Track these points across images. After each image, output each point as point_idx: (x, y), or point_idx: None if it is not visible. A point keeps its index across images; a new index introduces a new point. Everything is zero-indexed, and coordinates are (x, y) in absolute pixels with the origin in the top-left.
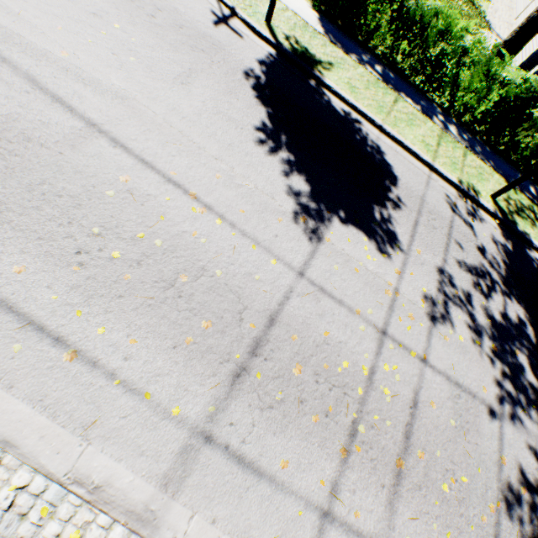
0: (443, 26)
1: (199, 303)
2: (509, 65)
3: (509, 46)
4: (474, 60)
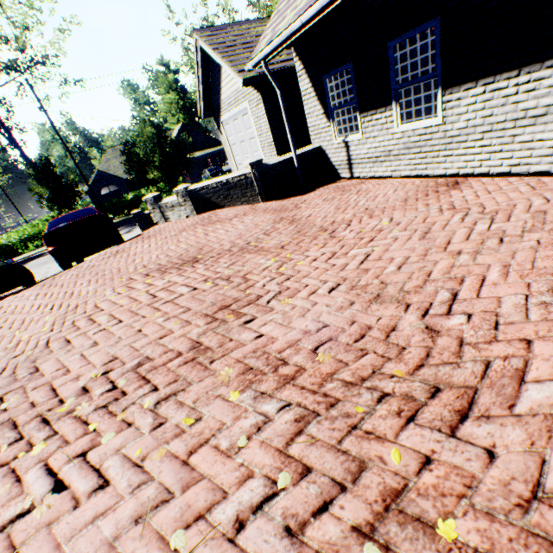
0: (34, 232)
1: None
2: None
3: None
4: None
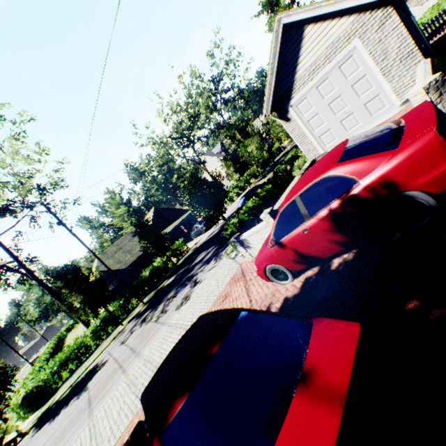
0: (66, 354)
1: (70, 425)
2: (90, 328)
3: (89, 326)
4: (81, 340)
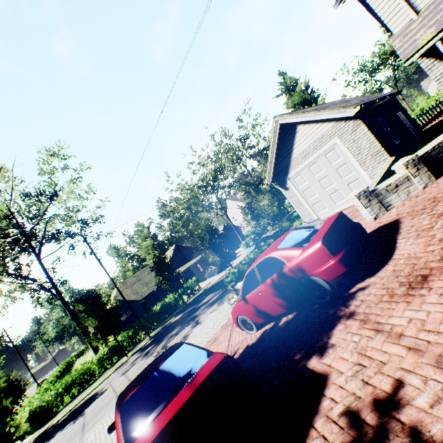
0: (72, 377)
1: None
2: (97, 354)
3: (98, 353)
4: (88, 366)
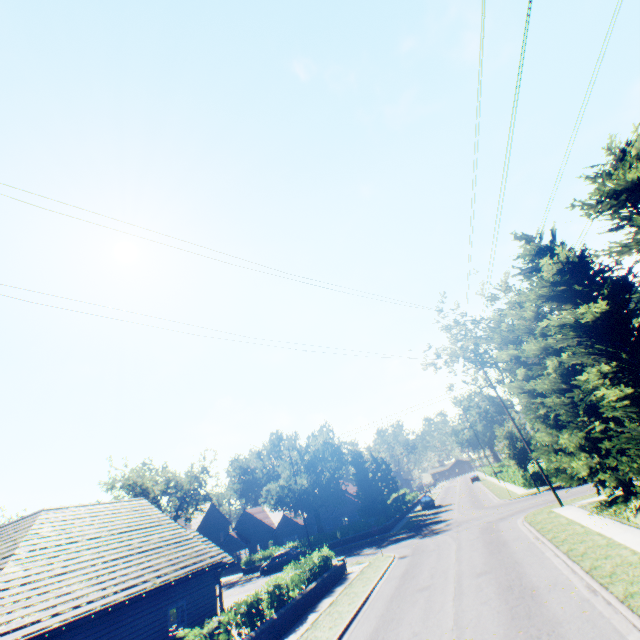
0: None
1: None
2: None
3: None
4: None
